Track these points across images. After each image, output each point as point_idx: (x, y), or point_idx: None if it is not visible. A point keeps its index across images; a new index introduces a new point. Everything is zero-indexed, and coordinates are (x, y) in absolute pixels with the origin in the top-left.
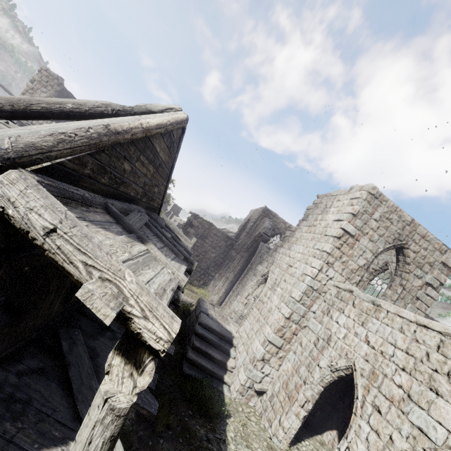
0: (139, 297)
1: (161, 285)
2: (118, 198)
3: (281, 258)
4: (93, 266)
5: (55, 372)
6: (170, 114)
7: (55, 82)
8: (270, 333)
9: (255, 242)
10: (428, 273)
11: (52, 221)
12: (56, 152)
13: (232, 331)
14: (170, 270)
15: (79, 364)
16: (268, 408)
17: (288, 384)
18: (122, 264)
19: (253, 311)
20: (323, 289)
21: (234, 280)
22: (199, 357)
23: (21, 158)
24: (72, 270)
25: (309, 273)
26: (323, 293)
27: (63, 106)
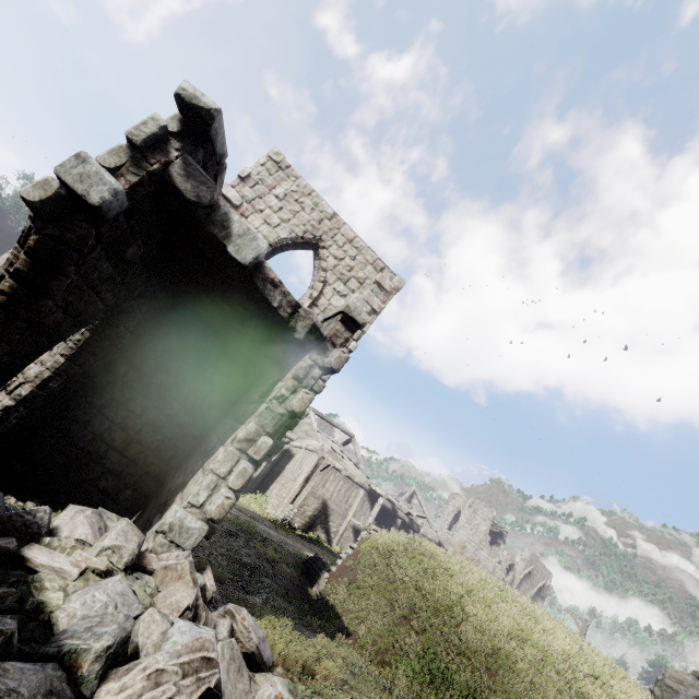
0: None
1: None
2: None
3: None
4: None
5: None
6: None
7: None
8: None
9: None
10: (356, 293)
11: None
12: None
13: None
14: None
15: None
16: None
17: None
18: None
19: None
20: None
21: None
22: None
23: None
24: None
25: None
26: None
27: None
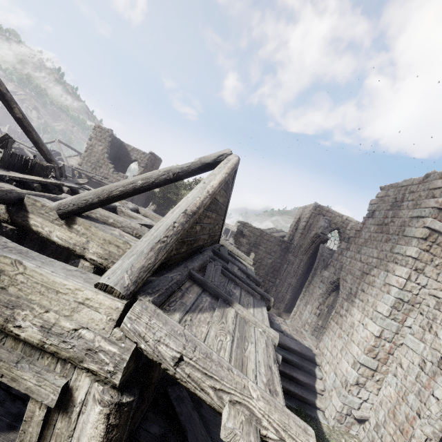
0: (269, 416)
1: (264, 361)
2: (192, 254)
3: (351, 263)
4: (221, 389)
5: (175, 437)
6: (225, 164)
7: (106, 134)
8: (360, 354)
9: (312, 243)
10: None
11: (177, 349)
12: (158, 263)
13: (310, 347)
14: (260, 329)
15: (192, 426)
16: (375, 440)
17: (395, 414)
18: (243, 376)
19: (330, 324)
20: (416, 299)
21: (297, 285)
22: (284, 382)
23: (137, 286)
24: (204, 396)
25: (394, 283)
26: (416, 304)
27: (135, 185)
